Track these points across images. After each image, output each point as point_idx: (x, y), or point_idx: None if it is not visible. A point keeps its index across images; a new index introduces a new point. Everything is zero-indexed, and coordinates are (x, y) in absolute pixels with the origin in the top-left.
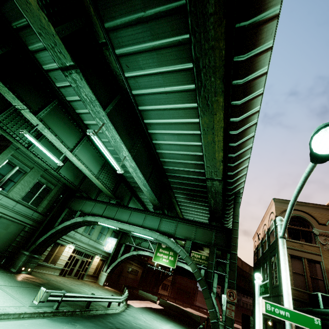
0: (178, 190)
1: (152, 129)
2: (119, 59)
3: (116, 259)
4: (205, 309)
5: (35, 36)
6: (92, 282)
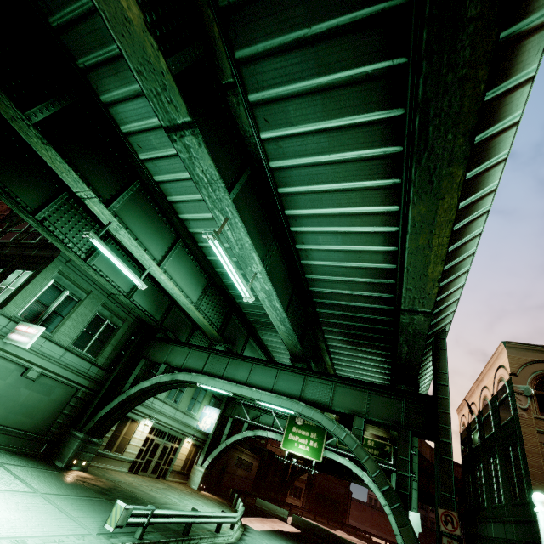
0: (331, 328)
1: (298, 225)
2: (253, 110)
3: (219, 444)
4: (366, 532)
5: (114, 79)
6: (180, 483)
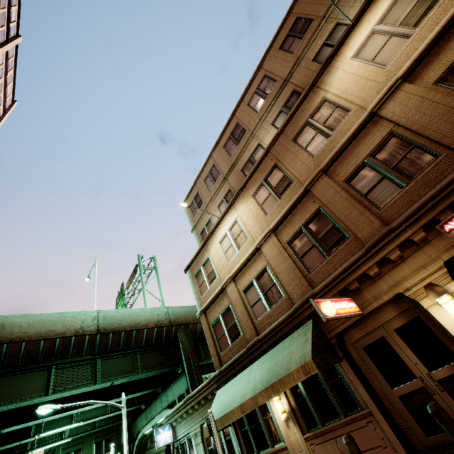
0: None
1: None
2: None
3: None
4: None
5: None
6: None
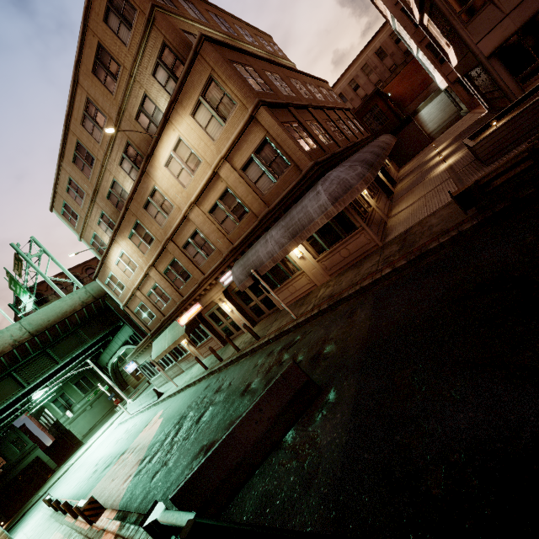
0: None
1: None
2: None
3: None
4: None
5: None
6: None
